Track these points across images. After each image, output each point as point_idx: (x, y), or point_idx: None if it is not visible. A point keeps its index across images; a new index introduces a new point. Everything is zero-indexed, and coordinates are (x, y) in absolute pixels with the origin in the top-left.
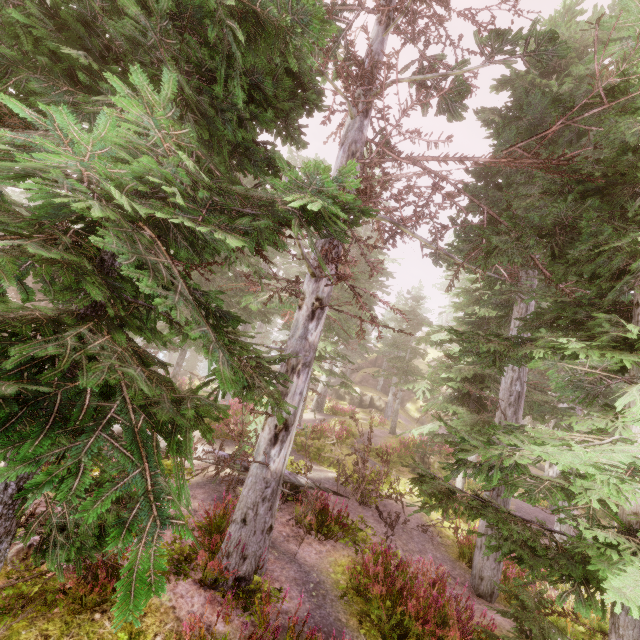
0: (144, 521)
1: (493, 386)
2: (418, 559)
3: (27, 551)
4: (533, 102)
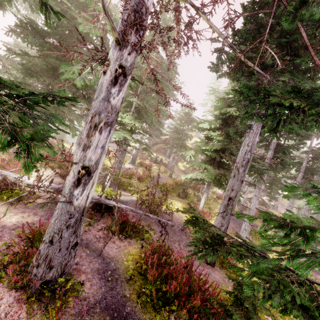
0: None
1: (228, 155)
2: (178, 250)
3: None
4: None
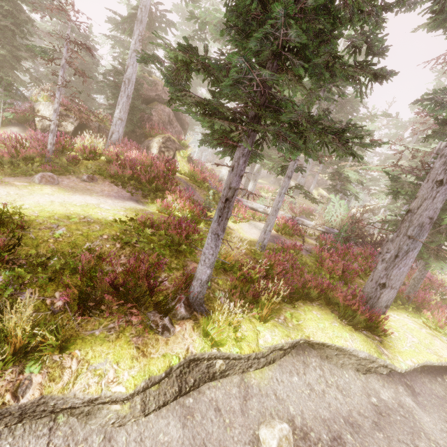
0: None
1: None
2: None
3: None
4: None
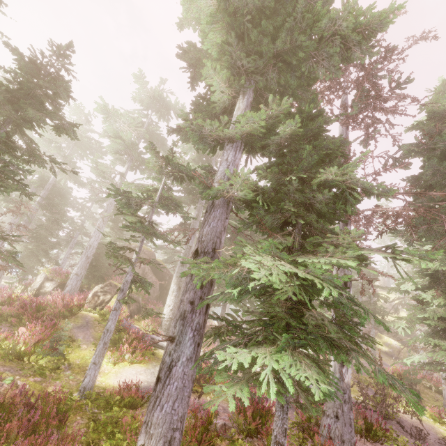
0: (396, 385)
1: None
2: None
3: (224, 427)
4: (443, 141)
